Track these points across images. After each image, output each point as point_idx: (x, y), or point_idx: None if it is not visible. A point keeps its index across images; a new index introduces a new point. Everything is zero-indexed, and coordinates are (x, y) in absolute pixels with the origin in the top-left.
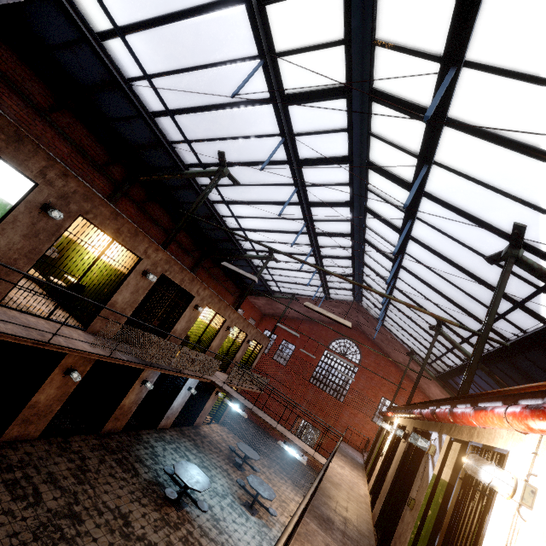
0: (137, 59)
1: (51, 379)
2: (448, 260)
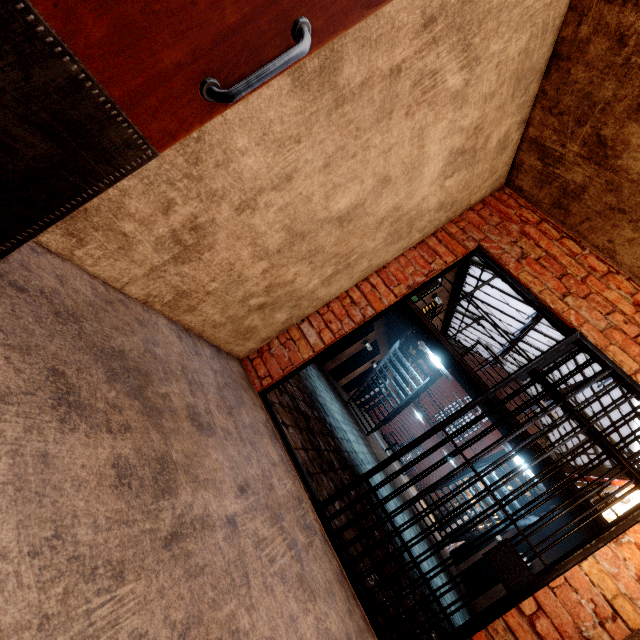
0: None
1: (367, 363)
2: (631, 404)
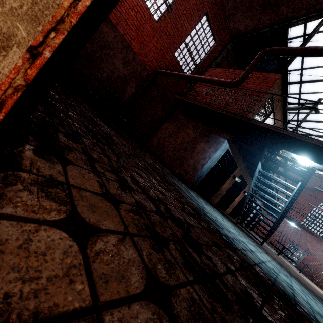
0: (303, 63)
1: (240, 194)
2: None
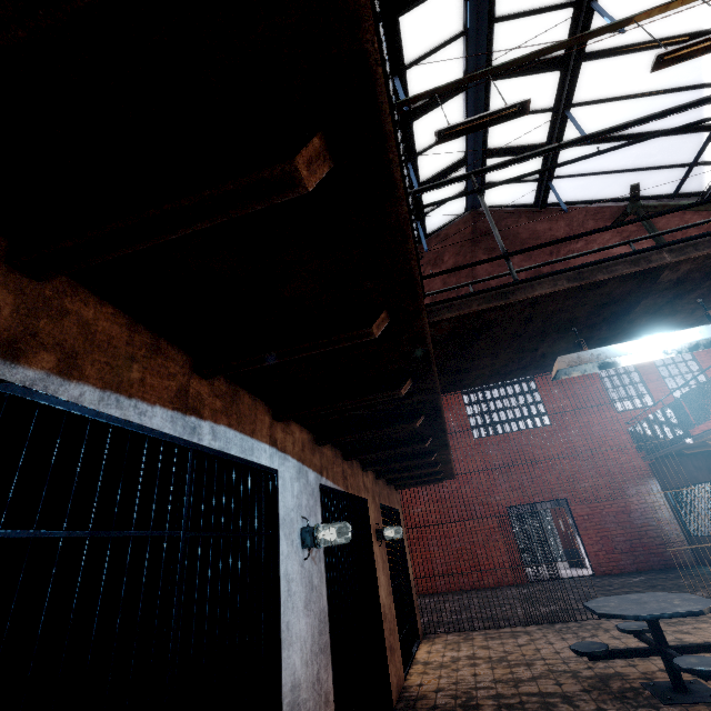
0: None
1: None
2: None
